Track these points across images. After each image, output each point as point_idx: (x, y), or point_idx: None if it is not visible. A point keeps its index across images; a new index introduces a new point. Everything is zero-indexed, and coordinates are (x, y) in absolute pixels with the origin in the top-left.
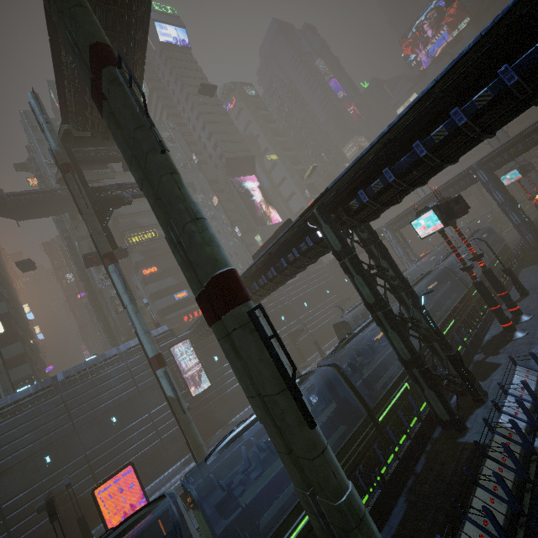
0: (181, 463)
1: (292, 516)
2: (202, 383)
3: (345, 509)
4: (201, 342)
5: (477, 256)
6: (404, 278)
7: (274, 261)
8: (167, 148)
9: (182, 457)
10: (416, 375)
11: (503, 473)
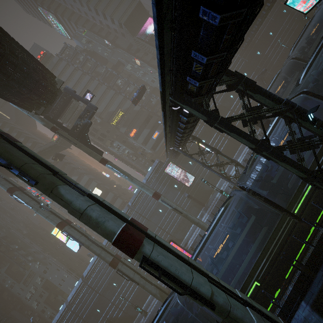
0: (199, 216)
1: (243, 289)
2: (190, 178)
3: None
4: (177, 159)
5: None
6: (284, 101)
7: (175, 129)
8: (39, 173)
9: (199, 212)
10: (318, 185)
11: None
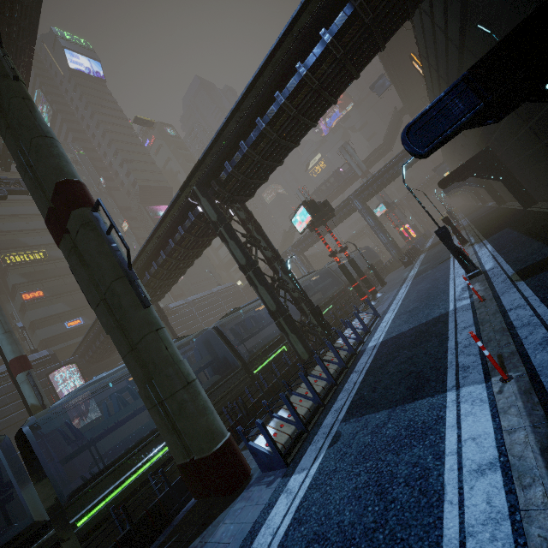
0: None
1: (147, 448)
2: (90, 415)
3: (174, 374)
4: (92, 367)
5: (343, 249)
6: (275, 250)
7: (163, 243)
8: (23, 81)
9: None
10: (282, 323)
11: (329, 366)
